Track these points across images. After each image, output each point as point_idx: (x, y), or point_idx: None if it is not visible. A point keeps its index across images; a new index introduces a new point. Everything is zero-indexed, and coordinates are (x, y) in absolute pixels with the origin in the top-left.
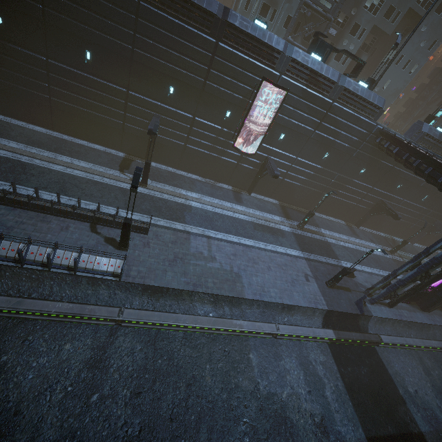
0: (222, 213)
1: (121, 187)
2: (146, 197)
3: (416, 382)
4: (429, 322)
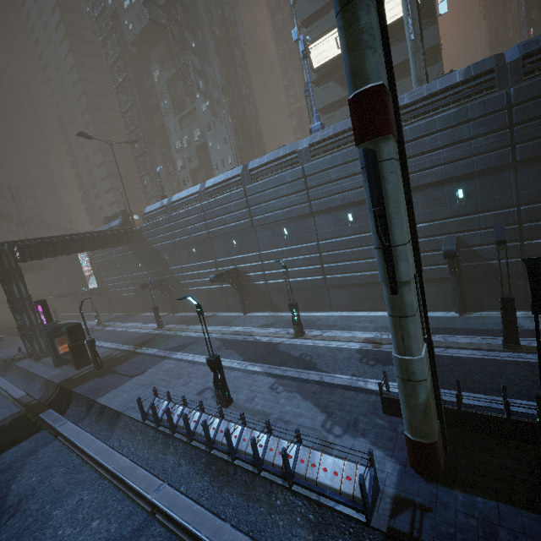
0: None
1: None
2: None
3: None
4: (38, 373)
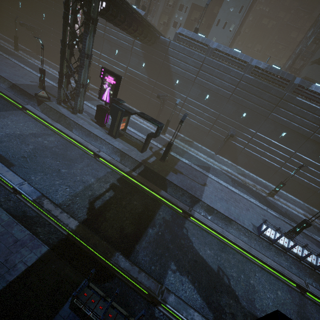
0: (39, 66)
1: (3, 46)
2: (8, 50)
3: (9, 124)
4: (98, 135)
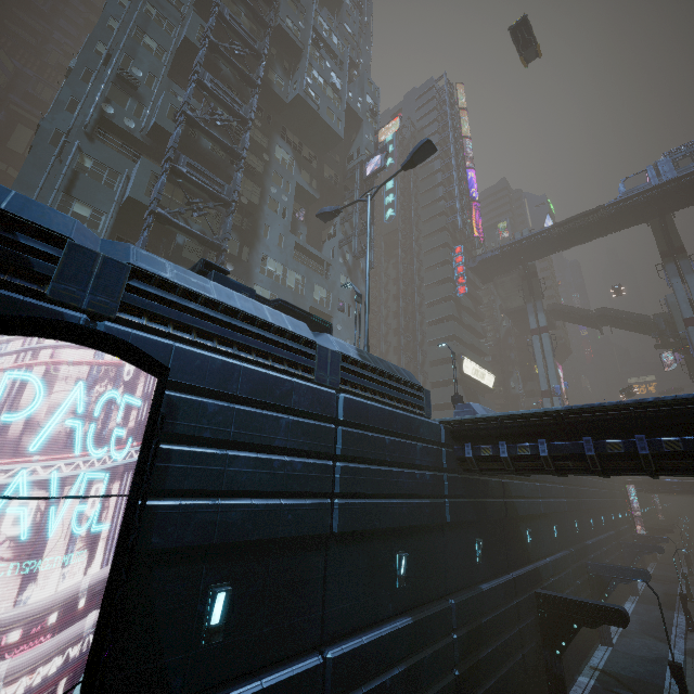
0: None
1: None
2: None
3: None
4: None
